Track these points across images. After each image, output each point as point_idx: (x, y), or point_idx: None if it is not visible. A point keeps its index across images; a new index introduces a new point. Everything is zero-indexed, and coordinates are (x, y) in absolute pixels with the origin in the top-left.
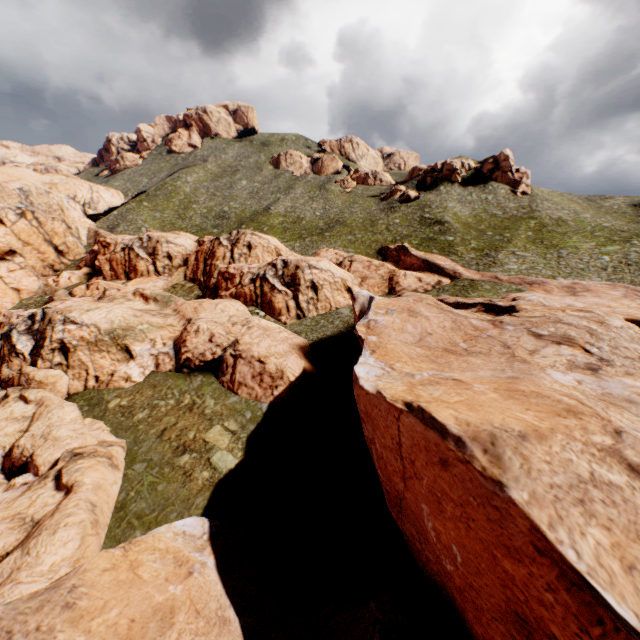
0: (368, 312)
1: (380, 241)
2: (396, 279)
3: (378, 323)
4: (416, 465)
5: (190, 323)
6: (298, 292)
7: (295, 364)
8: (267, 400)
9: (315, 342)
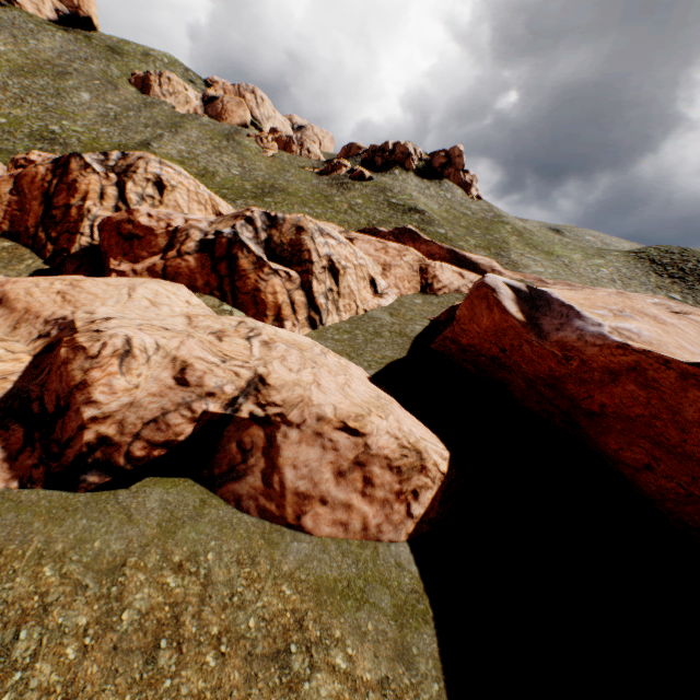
0: (580, 313)
1: (352, 222)
2: (432, 271)
3: (641, 335)
4: None
5: (79, 330)
6: (311, 276)
7: (418, 427)
8: (400, 534)
9: (381, 372)
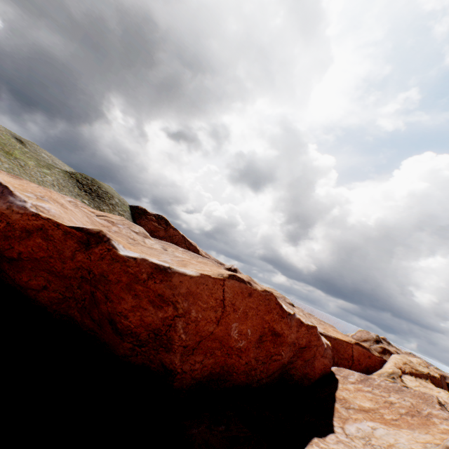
0: (13, 192)
1: None
2: None
3: (51, 211)
4: (236, 304)
5: None
6: None
7: None
8: None
9: None
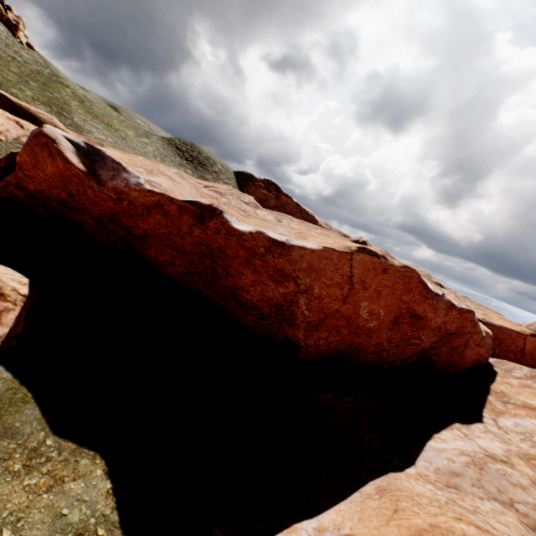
0: (126, 168)
1: None
2: None
3: (162, 186)
4: (367, 282)
5: None
6: None
7: None
8: None
9: None
